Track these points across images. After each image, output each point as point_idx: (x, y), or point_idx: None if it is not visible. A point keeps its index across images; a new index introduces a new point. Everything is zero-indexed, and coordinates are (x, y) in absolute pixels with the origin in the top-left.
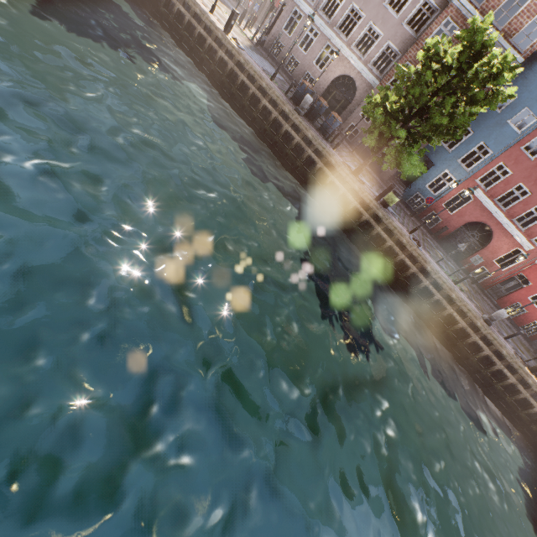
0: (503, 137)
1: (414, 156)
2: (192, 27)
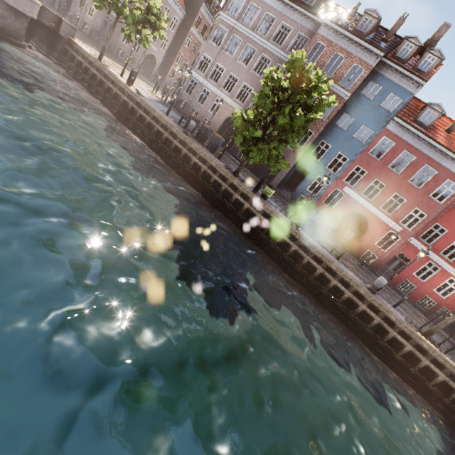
0: (353, 146)
1: (272, 151)
2: (104, 83)
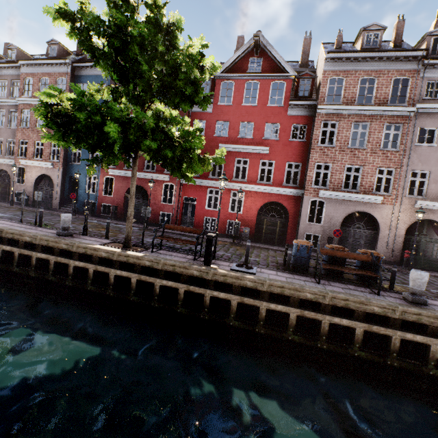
0: None
1: None
2: None
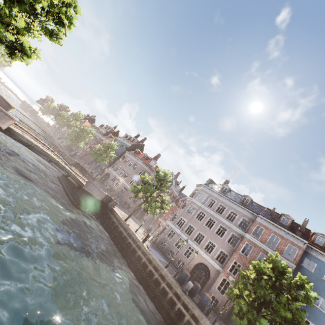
0: (317, 314)
1: None
2: (125, 238)
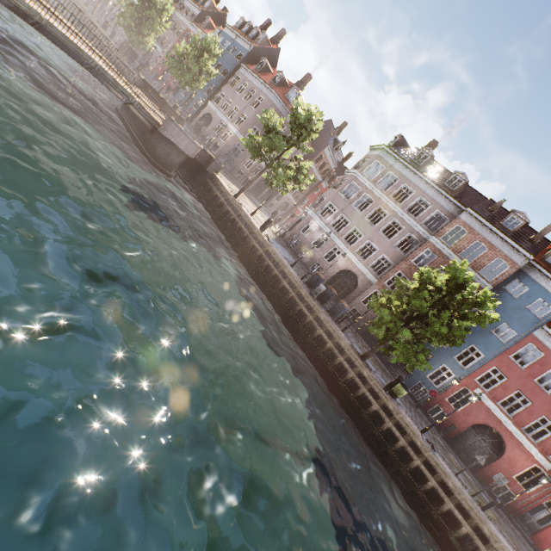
0: (491, 343)
1: (419, 354)
2: (235, 222)
